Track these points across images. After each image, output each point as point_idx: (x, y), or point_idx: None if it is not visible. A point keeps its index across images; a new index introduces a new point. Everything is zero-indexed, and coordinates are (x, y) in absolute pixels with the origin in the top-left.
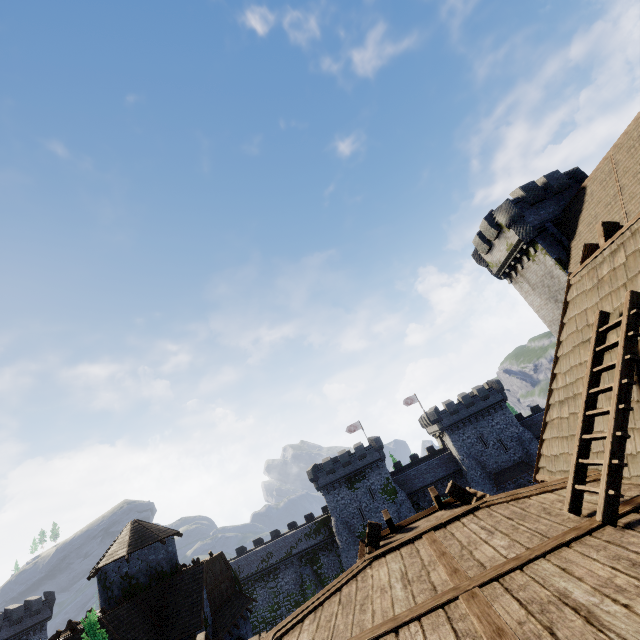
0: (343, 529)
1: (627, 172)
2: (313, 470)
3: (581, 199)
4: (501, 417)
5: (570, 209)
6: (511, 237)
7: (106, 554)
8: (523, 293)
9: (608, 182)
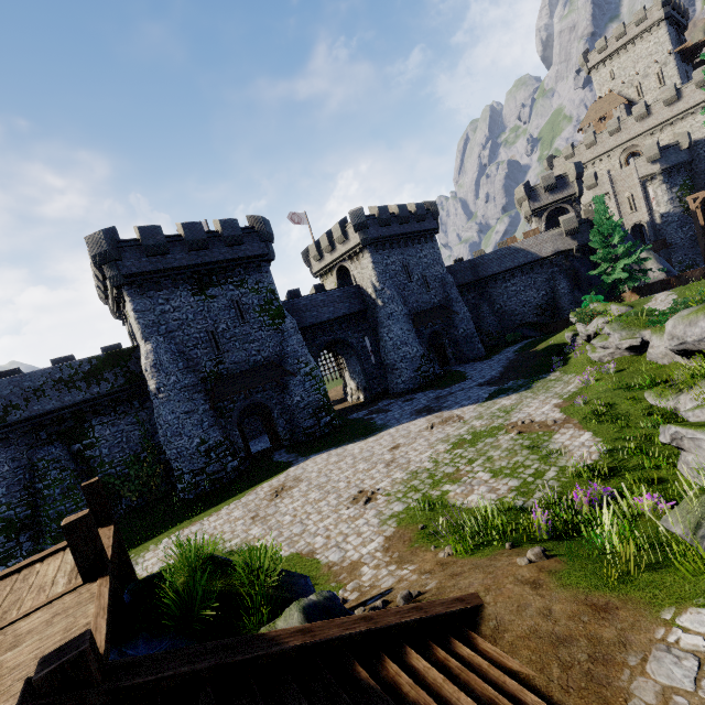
0: (172, 363)
1: None
2: (108, 235)
3: None
4: (430, 250)
5: None
6: None
7: None
8: None
9: None
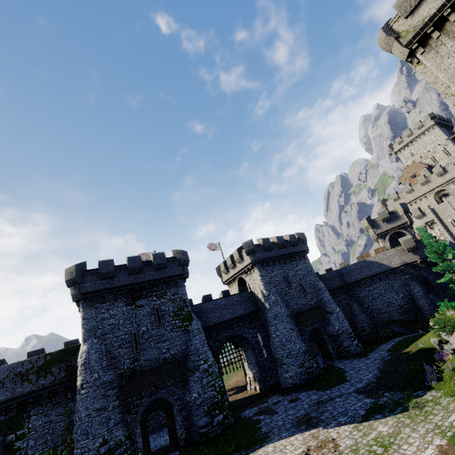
0: (98, 361)
1: None
2: (79, 267)
3: None
4: (303, 265)
5: None
6: None
7: None
8: (437, 60)
9: None
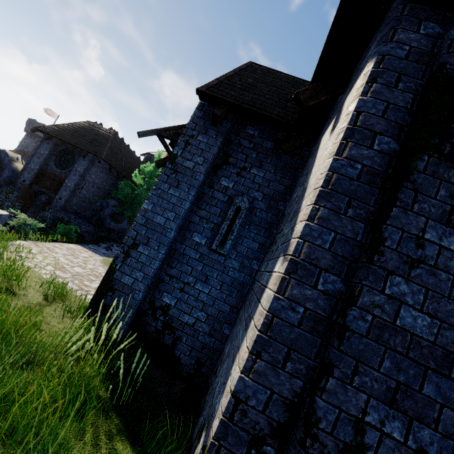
0: None
1: None
2: None
3: None
4: None
5: None
6: None
7: (155, 152)
8: None
9: None
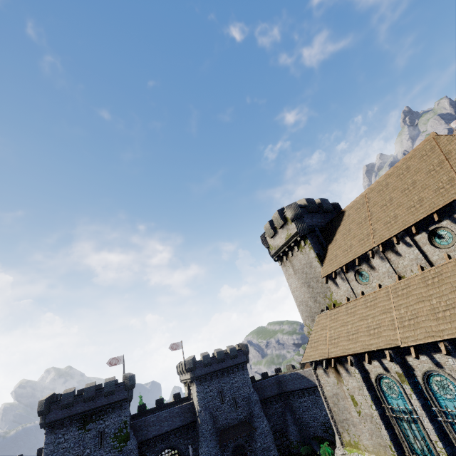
0: None
1: (376, 204)
2: (48, 400)
3: (340, 218)
4: (241, 376)
5: (331, 224)
6: (292, 229)
7: None
8: (287, 275)
9: (361, 209)
